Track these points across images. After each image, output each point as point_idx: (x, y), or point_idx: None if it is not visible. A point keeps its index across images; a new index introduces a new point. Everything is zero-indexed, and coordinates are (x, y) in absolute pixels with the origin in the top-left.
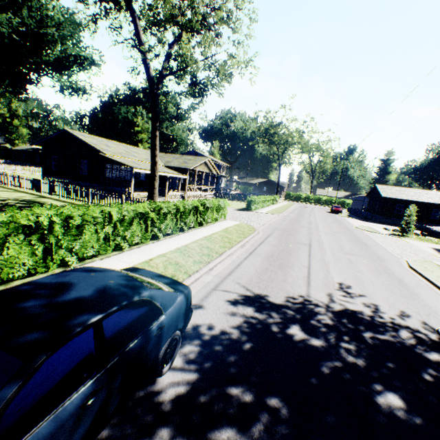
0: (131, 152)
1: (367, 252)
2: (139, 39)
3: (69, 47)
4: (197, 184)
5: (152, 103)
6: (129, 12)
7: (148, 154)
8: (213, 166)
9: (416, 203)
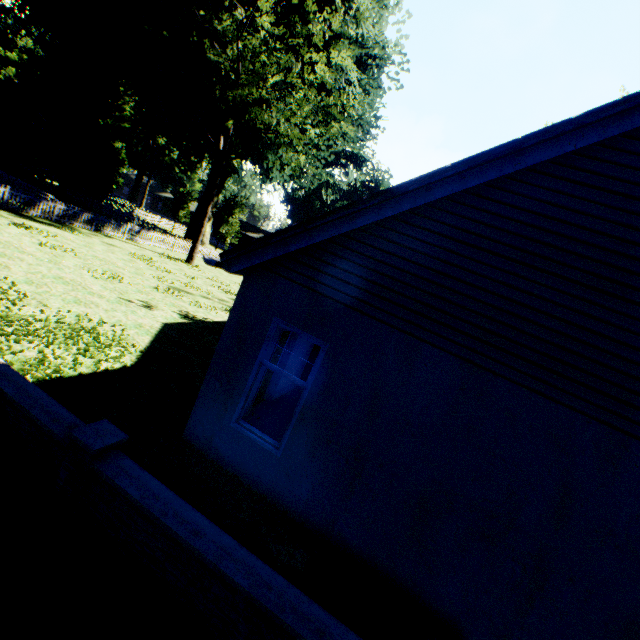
0: None
1: None
2: None
3: (357, 147)
4: None
5: None
6: None
7: None
8: None
9: None
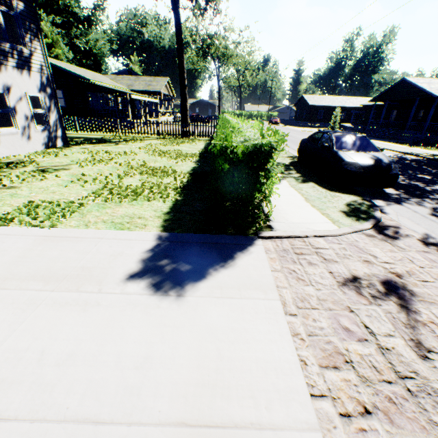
0: (95, 77)
1: None
2: None
3: None
4: None
5: (176, 24)
6: None
7: (103, 77)
8: (171, 87)
9: (331, 108)
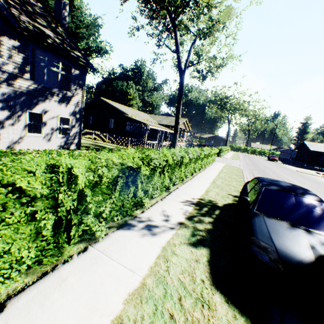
0: (138, 114)
1: (322, 186)
2: (177, 44)
3: (92, 41)
4: (171, 137)
5: (179, 84)
6: (172, 27)
7: (145, 115)
8: (188, 125)
9: None
